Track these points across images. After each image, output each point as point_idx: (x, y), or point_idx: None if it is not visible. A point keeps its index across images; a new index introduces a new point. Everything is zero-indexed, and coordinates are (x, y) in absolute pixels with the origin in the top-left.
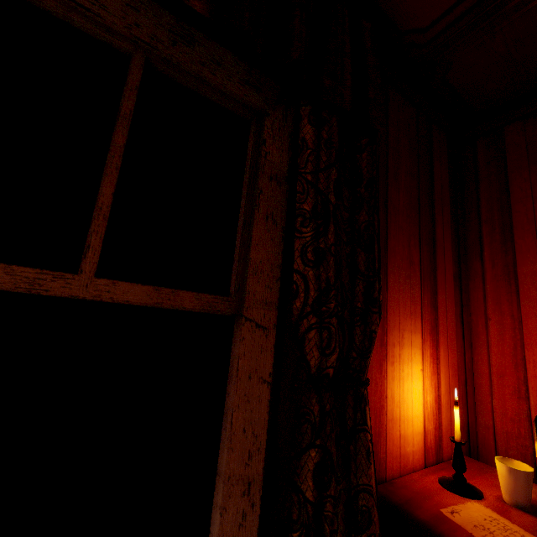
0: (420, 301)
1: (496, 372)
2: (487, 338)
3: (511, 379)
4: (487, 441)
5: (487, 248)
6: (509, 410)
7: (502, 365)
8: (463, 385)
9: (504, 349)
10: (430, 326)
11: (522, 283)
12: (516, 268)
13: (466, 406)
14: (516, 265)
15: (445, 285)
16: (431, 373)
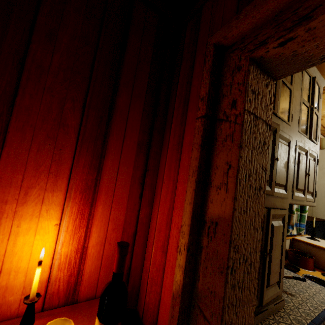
0: (71, 162)
1: (158, 227)
2: (160, 198)
3: (163, 235)
4: (144, 283)
5: (174, 121)
6: (157, 261)
7: (161, 222)
8: (130, 236)
9: (165, 209)
10: (85, 186)
11: (183, 151)
12: (183, 138)
13: (131, 254)
14: (184, 135)
15: (122, 150)
16: (75, 228)
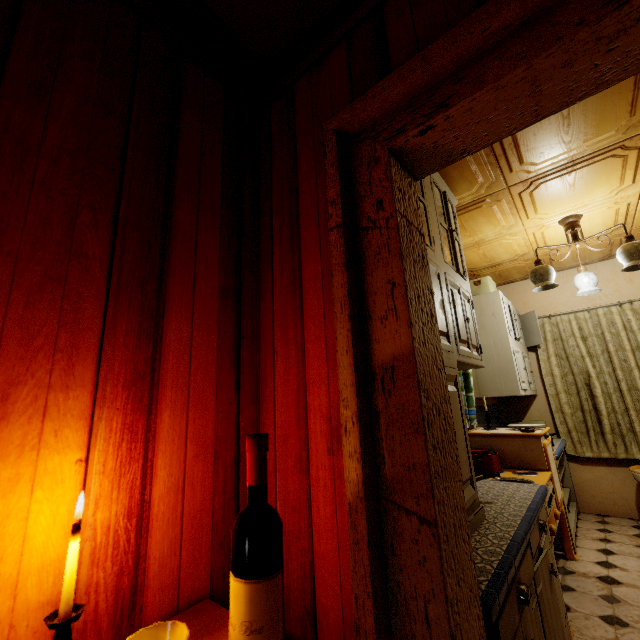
0: (100, 327)
1: (281, 434)
2: (274, 383)
3: (294, 443)
4: None
5: (277, 250)
6: (292, 494)
7: (286, 422)
8: (229, 467)
9: (289, 396)
10: (132, 373)
11: (306, 292)
12: (301, 271)
13: (236, 502)
14: (301, 268)
15: (194, 303)
16: (122, 462)
